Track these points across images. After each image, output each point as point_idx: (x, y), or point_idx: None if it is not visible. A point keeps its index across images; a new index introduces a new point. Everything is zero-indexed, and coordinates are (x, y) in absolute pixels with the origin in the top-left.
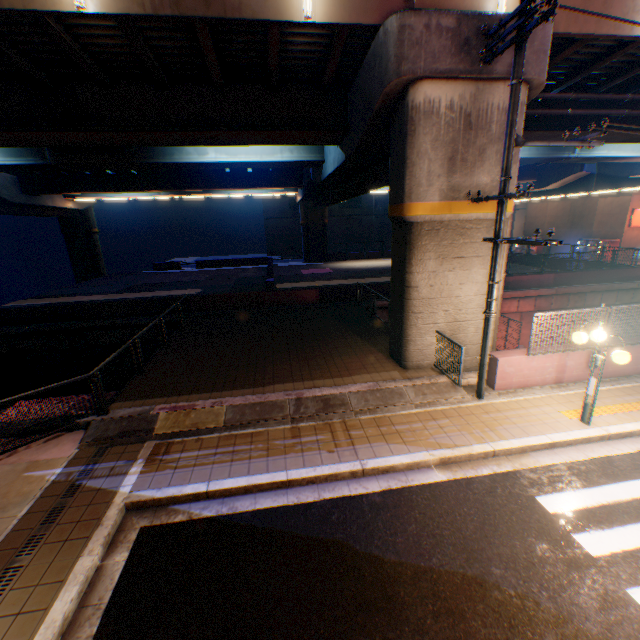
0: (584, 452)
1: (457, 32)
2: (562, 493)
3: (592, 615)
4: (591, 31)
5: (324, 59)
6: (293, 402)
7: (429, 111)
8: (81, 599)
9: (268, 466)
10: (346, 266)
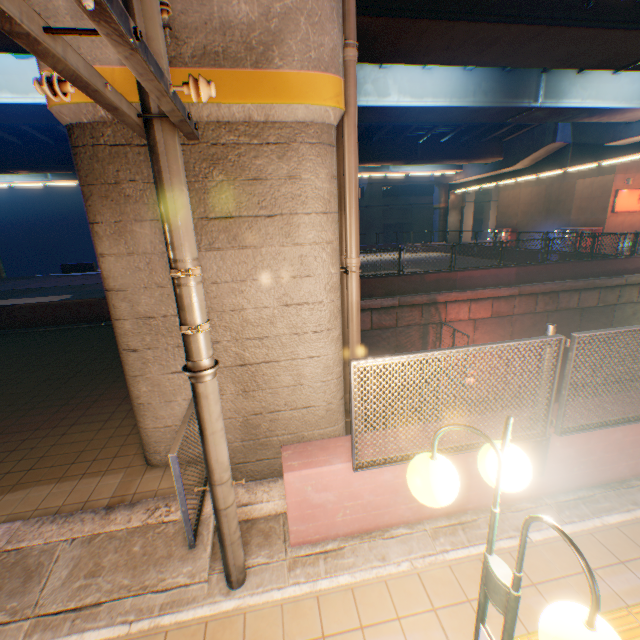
0: None
1: None
2: None
3: None
4: None
5: None
6: None
7: None
8: None
9: None
10: None
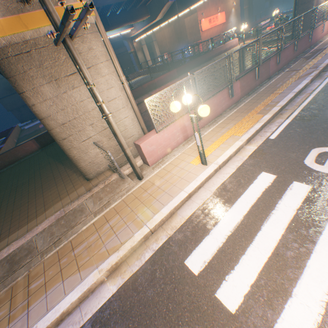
0: (209, 189)
1: None
2: (202, 243)
3: None
4: None
5: None
6: None
7: None
8: None
9: None
10: None
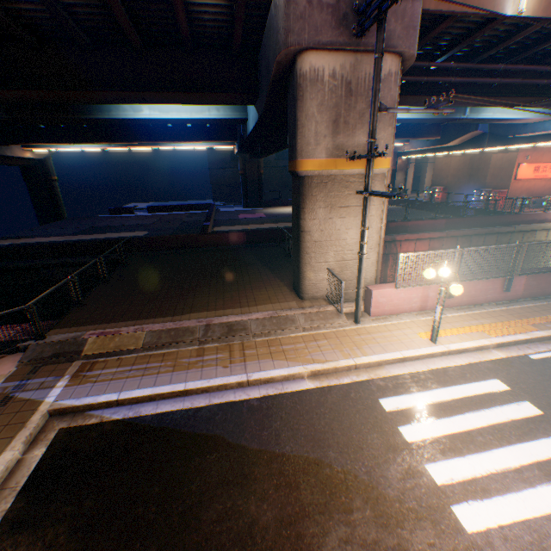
0: (427, 364)
1: (337, 8)
2: (400, 396)
3: (394, 483)
4: (459, 9)
5: (231, 27)
6: (203, 328)
7: (315, 79)
8: (1, 484)
9: (172, 379)
10: (278, 211)
